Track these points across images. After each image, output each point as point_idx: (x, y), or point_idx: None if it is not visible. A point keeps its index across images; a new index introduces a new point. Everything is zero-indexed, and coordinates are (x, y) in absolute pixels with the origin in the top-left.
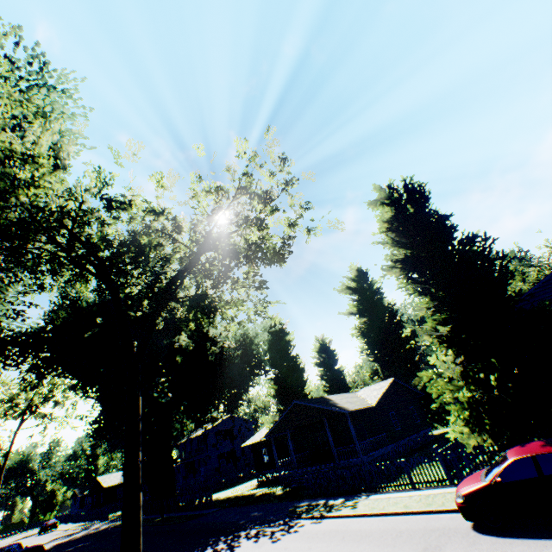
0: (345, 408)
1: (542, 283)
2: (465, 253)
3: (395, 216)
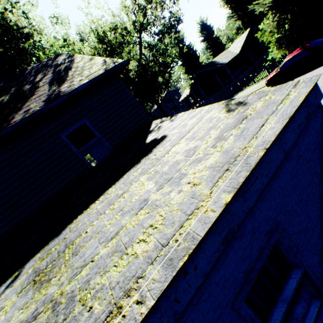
0: (223, 63)
1: None
2: None
3: None
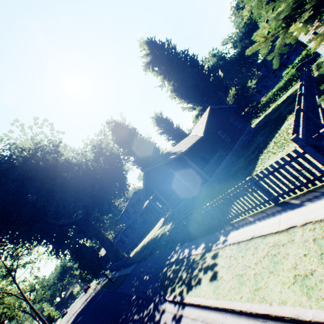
0: (179, 153)
1: None
2: None
3: None
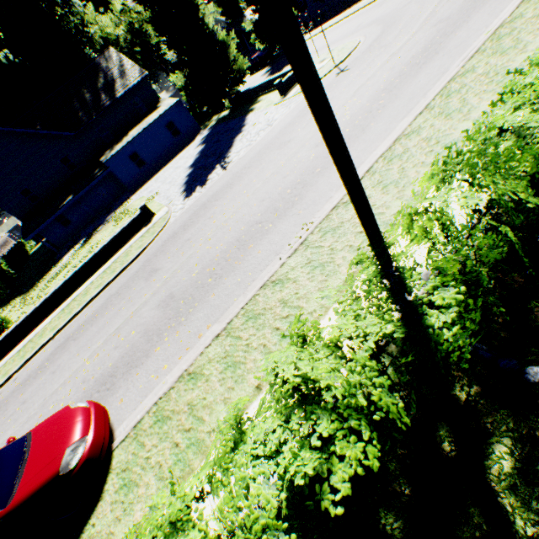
0: None
1: None
2: None
3: None
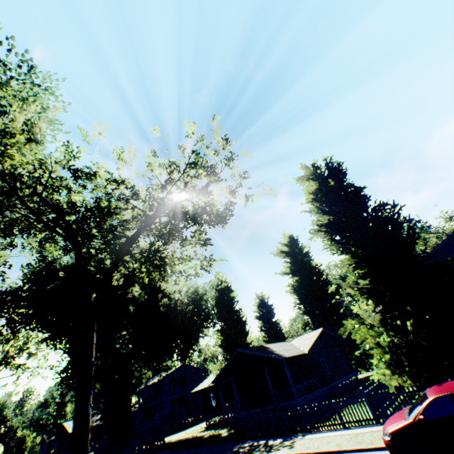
0: (281, 355)
1: (442, 245)
2: (378, 217)
3: (319, 189)
